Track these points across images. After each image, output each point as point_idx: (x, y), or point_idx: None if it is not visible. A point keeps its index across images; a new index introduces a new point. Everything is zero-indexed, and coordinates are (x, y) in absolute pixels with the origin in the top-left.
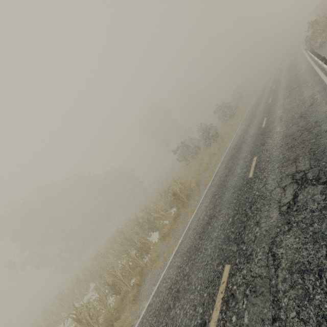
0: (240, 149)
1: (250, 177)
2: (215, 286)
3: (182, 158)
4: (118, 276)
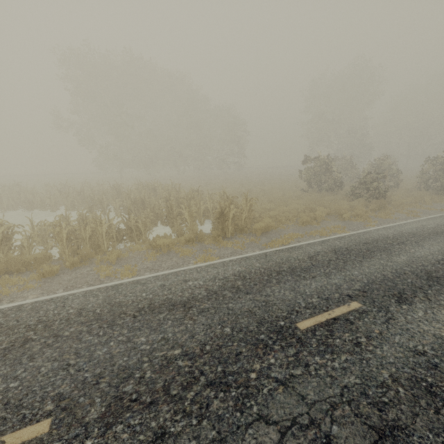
0: (367, 256)
1: (298, 328)
2: (0, 426)
3: (305, 177)
4: (62, 234)
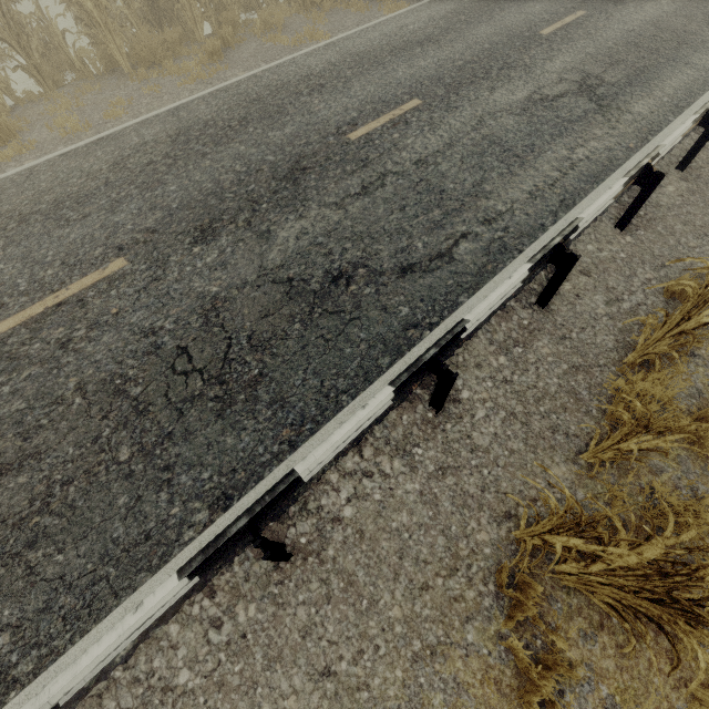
0: None
1: (542, 34)
2: (388, 108)
3: None
4: None
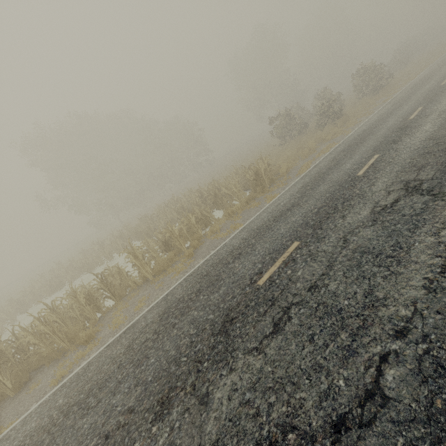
0: (363, 142)
1: (359, 175)
2: (279, 253)
3: (277, 133)
4: (175, 234)
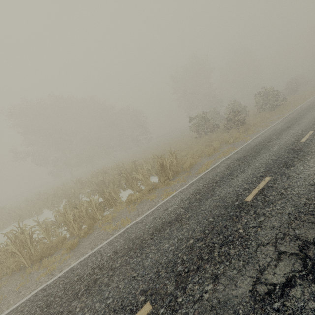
0: (257, 155)
1: (247, 201)
2: None
3: (194, 129)
4: (69, 218)
